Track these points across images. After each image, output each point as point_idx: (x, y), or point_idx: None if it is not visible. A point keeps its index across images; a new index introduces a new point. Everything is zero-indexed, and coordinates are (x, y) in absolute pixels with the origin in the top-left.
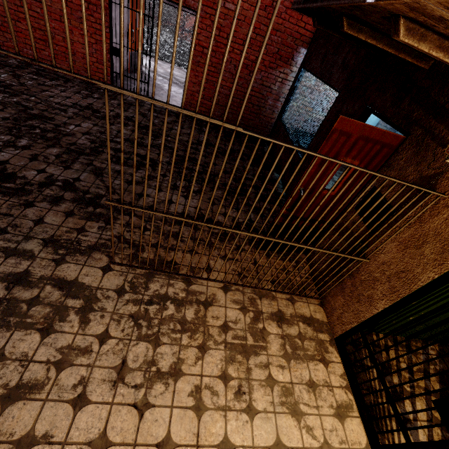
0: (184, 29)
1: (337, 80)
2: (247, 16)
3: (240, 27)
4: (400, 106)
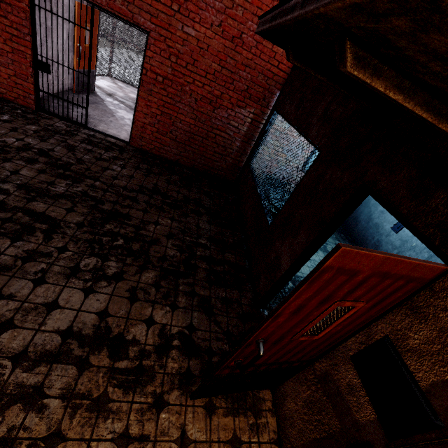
0: None
1: (316, 134)
2: (210, 45)
3: (203, 57)
4: (428, 202)
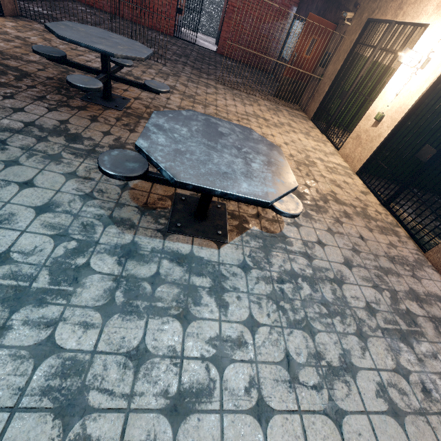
0: (207, 4)
1: None
2: None
3: None
4: (336, 15)
